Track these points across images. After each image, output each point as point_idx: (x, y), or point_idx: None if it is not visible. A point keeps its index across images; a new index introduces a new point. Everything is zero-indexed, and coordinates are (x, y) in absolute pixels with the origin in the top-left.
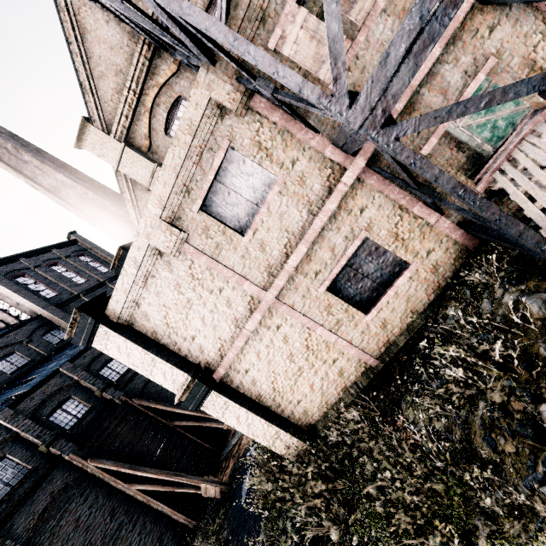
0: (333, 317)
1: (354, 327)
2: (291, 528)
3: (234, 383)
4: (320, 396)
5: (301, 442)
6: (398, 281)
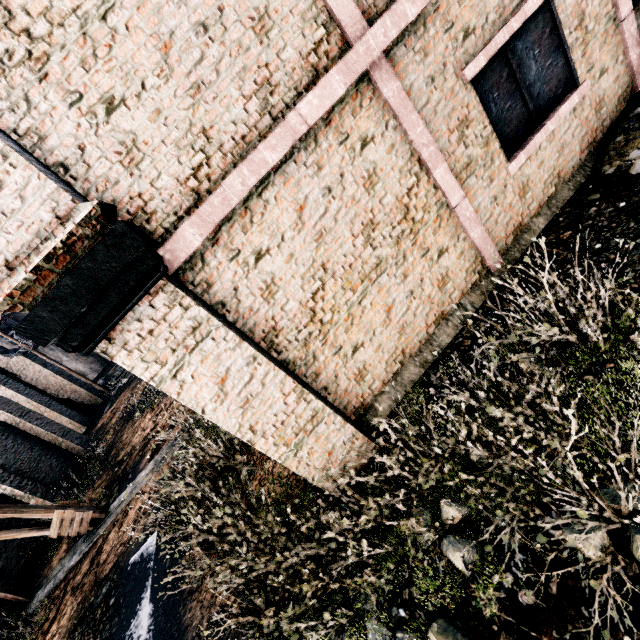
0: (465, 151)
1: (488, 183)
2: (407, 633)
3: (214, 290)
4: (398, 334)
5: (360, 435)
6: (564, 106)
